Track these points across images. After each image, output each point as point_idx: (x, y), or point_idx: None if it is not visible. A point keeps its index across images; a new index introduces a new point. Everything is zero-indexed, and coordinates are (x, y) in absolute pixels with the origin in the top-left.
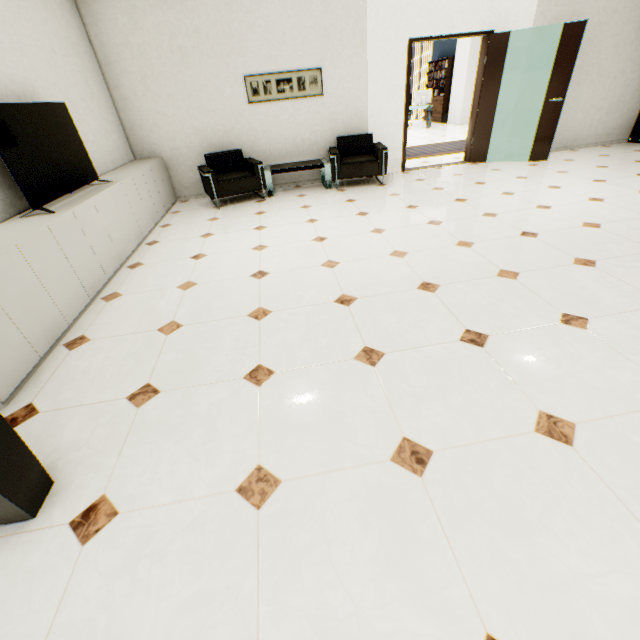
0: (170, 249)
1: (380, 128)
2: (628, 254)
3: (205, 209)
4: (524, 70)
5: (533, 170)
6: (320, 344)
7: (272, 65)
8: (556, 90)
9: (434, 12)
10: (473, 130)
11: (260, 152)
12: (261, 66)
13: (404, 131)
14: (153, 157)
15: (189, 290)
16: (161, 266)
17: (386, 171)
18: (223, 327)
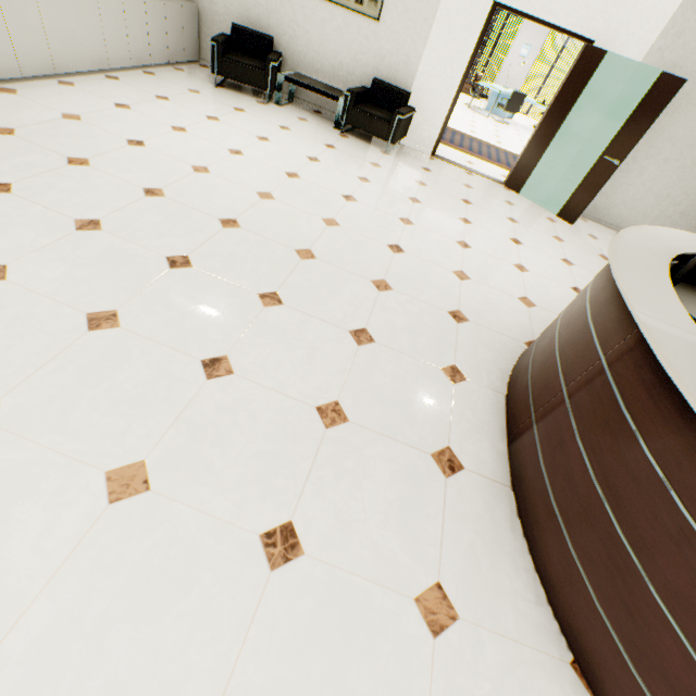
0: (115, 89)
1: (426, 93)
2: (429, 303)
3: (206, 81)
4: (610, 110)
5: (539, 223)
6: (74, 200)
7: None
8: (618, 149)
9: None
10: (524, 151)
11: (295, 53)
12: None
13: (449, 111)
14: (190, 1)
15: (66, 120)
16: (83, 95)
17: (394, 140)
18: (37, 153)
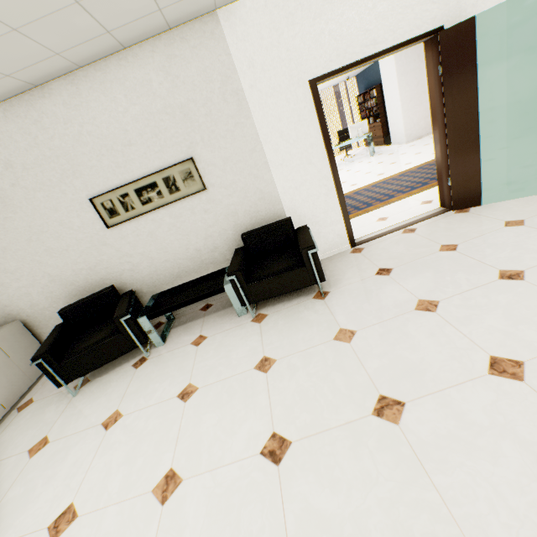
0: None
1: (302, 204)
2: None
3: (61, 394)
4: (508, 63)
5: None
6: None
7: (123, 174)
8: None
9: (338, 32)
10: (446, 166)
11: (144, 278)
12: (109, 179)
13: (339, 198)
14: (11, 320)
15: None
16: None
17: (322, 276)
18: None
